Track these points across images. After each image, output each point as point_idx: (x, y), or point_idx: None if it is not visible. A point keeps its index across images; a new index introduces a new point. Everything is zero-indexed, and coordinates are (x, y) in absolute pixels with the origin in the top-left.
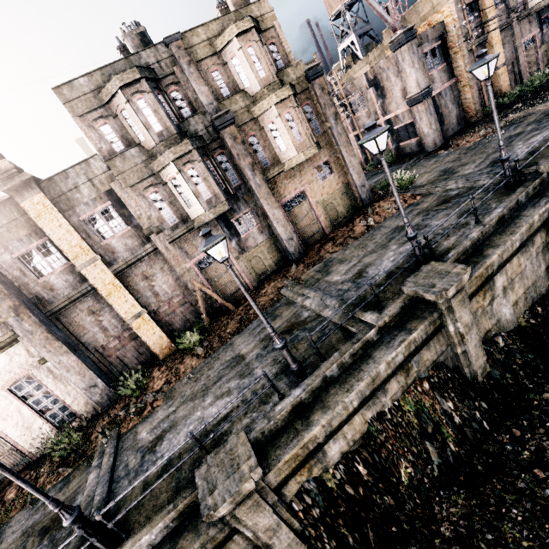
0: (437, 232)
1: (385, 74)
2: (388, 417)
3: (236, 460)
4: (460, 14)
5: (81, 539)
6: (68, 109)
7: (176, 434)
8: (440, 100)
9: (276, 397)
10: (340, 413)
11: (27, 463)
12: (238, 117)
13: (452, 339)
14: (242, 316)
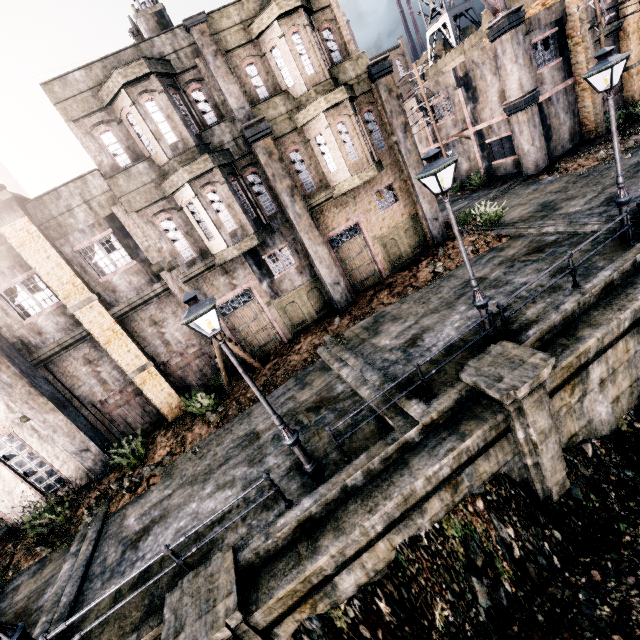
0: (519, 295)
1: (479, 70)
2: (424, 543)
3: (214, 593)
4: None
5: None
6: (60, 111)
7: (164, 529)
8: (549, 108)
9: (283, 503)
10: (356, 539)
11: (9, 531)
12: (277, 127)
13: (521, 447)
14: (267, 378)
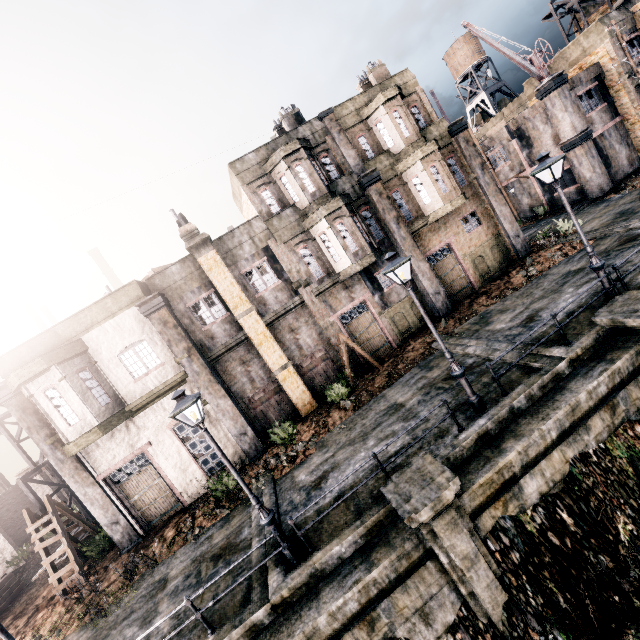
0: (625, 269)
1: (531, 123)
2: (593, 459)
3: (427, 475)
4: (619, 52)
5: (263, 556)
6: (239, 179)
7: (341, 472)
8: (603, 142)
9: (455, 431)
10: (536, 441)
11: (178, 509)
12: (383, 175)
13: None
14: (390, 371)
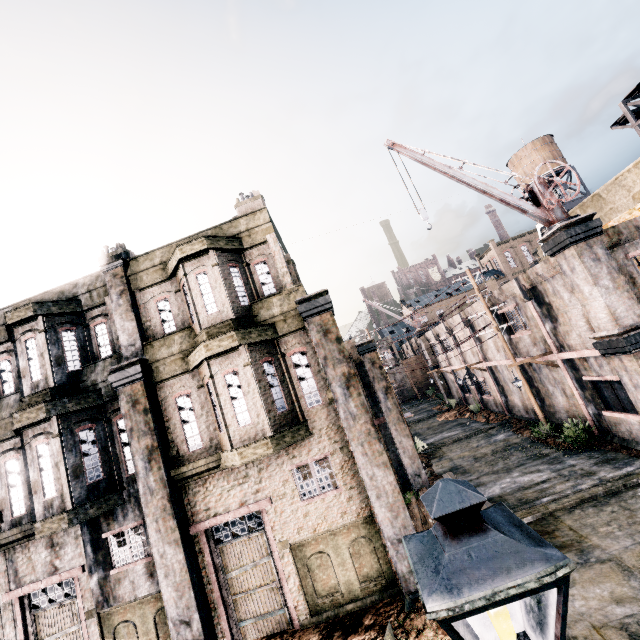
0: None
1: (549, 284)
2: None
3: None
4: None
5: None
6: None
7: None
8: None
9: None
10: None
11: None
12: (166, 367)
13: None
14: None
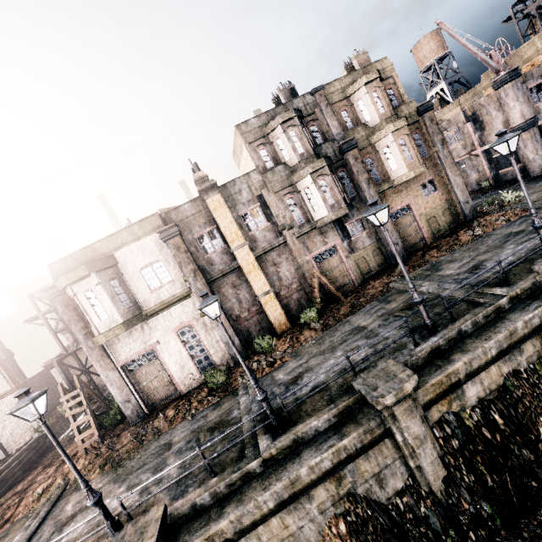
0: None
1: (485, 109)
2: (523, 376)
3: (391, 373)
4: None
5: (252, 428)
6: (243, 139)
7: (314, 373)
8: None
9: (411, 346)
10: (479, 355)
11: (175, 396)
12: (359, 144)
13: None
14: (353, 303)
